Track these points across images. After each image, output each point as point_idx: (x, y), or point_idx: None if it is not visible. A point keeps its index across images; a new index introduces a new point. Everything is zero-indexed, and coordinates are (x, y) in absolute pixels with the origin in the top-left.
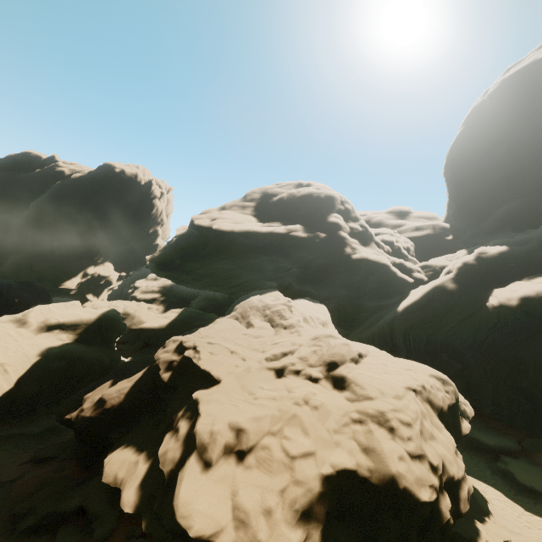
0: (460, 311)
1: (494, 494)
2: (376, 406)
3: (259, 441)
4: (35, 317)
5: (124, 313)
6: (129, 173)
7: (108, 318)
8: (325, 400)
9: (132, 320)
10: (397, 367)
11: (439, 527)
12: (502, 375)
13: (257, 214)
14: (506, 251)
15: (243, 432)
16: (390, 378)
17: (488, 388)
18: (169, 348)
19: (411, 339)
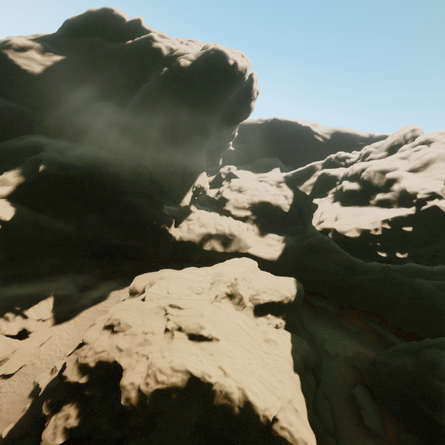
0: None
1: None
2: None
3: None
4: (244, 295)
5: (229, 234)
6: (241, 66)
7: (300, 295)
8: None
9: (239, 243)
10: None
11: None
12: None
13: None
14: None
15: None
16: None
17: None
18: None
19: None
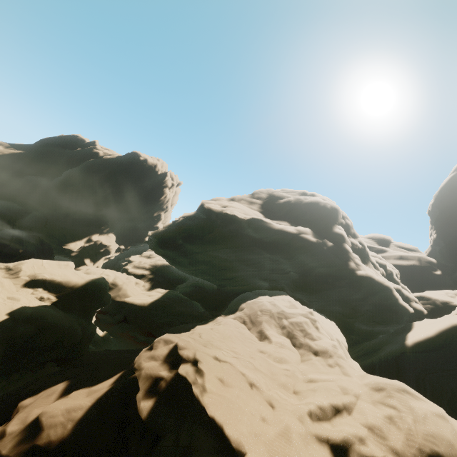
0: None
1: None
2: None
3: None
4: (24, 269)
5: (112, 283)
6: (151, 162)
7: (96, 285)
8: None
9: (118, 291)
10: None
11: None
12: None
13: (263, 211)
14: None
15: None
16: None
17: None
18: (158, 353)
19: (427, 385)
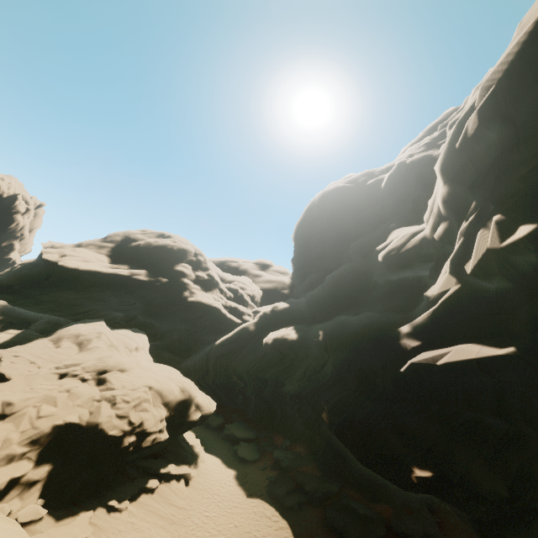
0: (250, 346)
1: (215, 461)
2: (114, 393)
3: (21, 410)
4: None
5: None
6: None
7: None
8: (83, 390)
9: None
10: (153, 375)
11: (118, 449)
12: (258, 389)
13: (112, 255)
14: (287, 307)
15: (11, 405)
16: (137, 379)
17: (253, 399)
18: None
19: (218, 365)
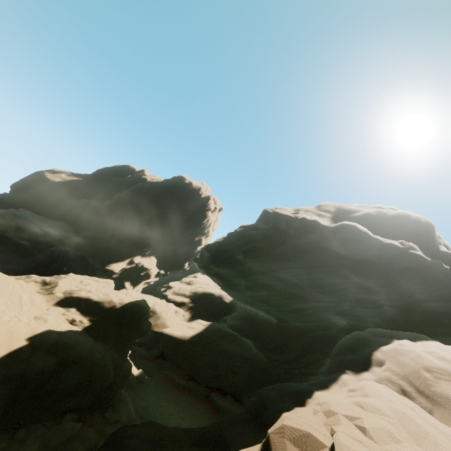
0: None
1: None
2: None
3: None
4: (60, 284)
5: (151, 310)
6: (195, 185)
7: (135, 309)
8: None
9: (156, 320)
10: None
11: None
12: None
13: None
14: None
15: None
16: None
17: None
18: None
19: None
